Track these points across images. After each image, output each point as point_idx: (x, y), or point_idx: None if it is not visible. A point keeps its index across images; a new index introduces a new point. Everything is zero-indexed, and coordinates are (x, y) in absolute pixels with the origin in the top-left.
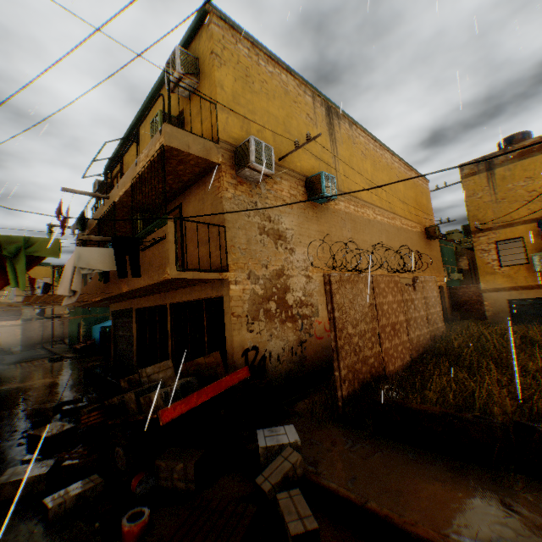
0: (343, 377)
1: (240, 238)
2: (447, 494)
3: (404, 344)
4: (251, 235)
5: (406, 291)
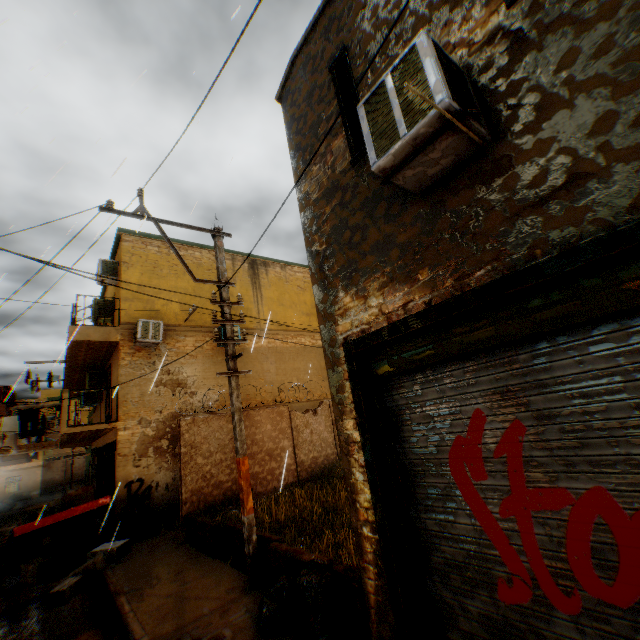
0: (184, 499)
1: (134, 393)
2: (159, 570)
3: (286, 467)
4: (146, 389)
5: (300, 418)
